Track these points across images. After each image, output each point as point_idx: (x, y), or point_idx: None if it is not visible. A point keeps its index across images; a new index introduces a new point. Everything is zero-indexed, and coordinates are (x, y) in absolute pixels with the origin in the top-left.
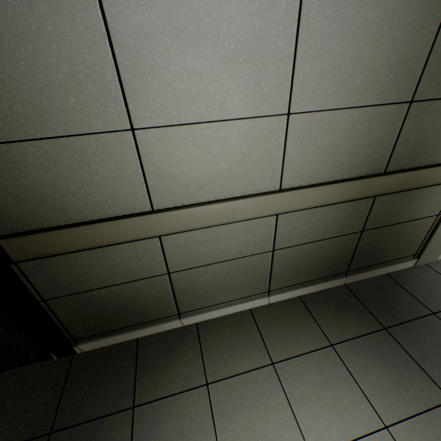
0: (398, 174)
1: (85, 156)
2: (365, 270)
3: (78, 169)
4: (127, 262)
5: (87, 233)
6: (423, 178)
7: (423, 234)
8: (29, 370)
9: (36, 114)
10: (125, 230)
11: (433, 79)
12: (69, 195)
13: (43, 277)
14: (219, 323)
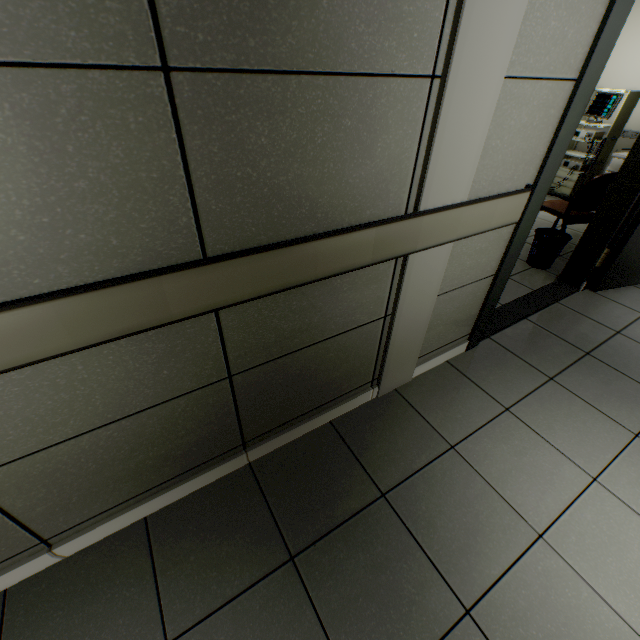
0: (234, 262)
1: None
2: (287, 428)
3: None
4: None
5: None
6: (307, 262)
7: (373, 350)
8: None
9: None
10: None
11: (206, 3)
12: None
13: None
14: None
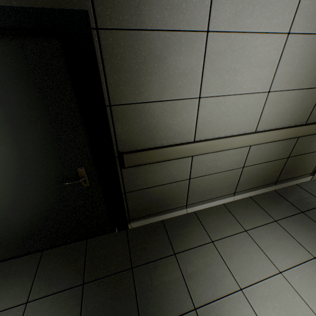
0: (313, 125)
1: (174, 111)
2: (285, 182)
3: (169, 117)
4: (172, 171)
5: (164, 152)
6: None
7: None
8: (103, 238)
9: (162, 89)
10: (181, 151)
11: None
12: (160, 131)
13: (130, 178)
14: (207, 211)
